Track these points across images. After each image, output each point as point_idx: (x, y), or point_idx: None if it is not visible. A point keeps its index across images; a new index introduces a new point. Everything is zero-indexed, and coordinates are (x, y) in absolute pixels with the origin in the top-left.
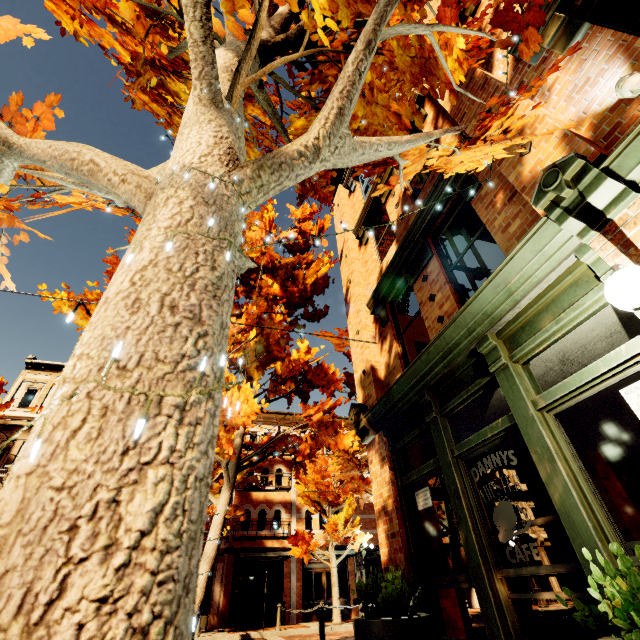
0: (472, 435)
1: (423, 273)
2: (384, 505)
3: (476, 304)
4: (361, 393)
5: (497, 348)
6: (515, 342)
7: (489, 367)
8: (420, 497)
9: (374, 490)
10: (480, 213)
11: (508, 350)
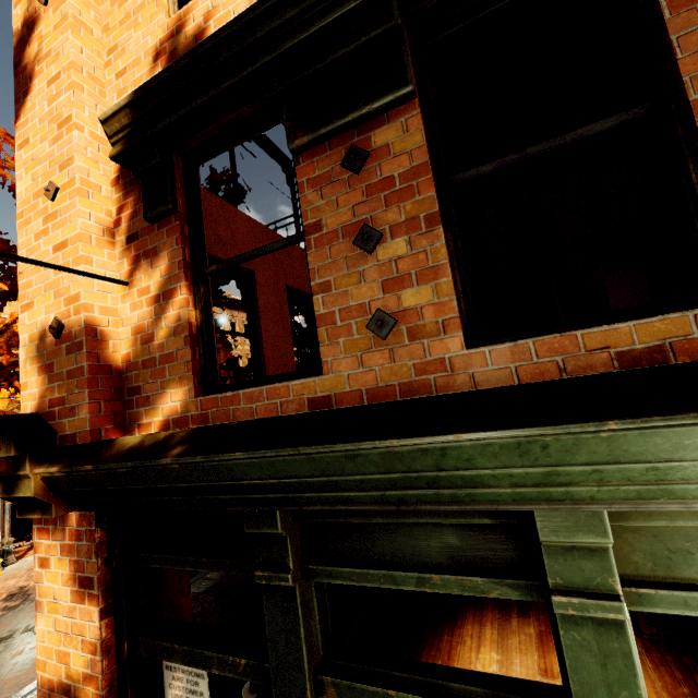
0: (403, 694)
1: (351, 135)
2: (69, 687)
3: (668, 439)
4: (37, 381)
5: (608, 560)
6: (657, 557)
7: (558, 599)
8: (178, 679)
9: (43, 633)
10: (691, 52)
11: (619, 562)
